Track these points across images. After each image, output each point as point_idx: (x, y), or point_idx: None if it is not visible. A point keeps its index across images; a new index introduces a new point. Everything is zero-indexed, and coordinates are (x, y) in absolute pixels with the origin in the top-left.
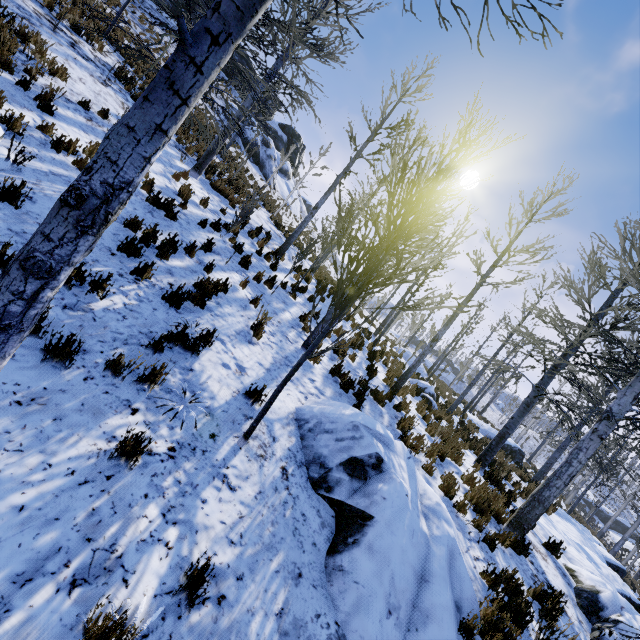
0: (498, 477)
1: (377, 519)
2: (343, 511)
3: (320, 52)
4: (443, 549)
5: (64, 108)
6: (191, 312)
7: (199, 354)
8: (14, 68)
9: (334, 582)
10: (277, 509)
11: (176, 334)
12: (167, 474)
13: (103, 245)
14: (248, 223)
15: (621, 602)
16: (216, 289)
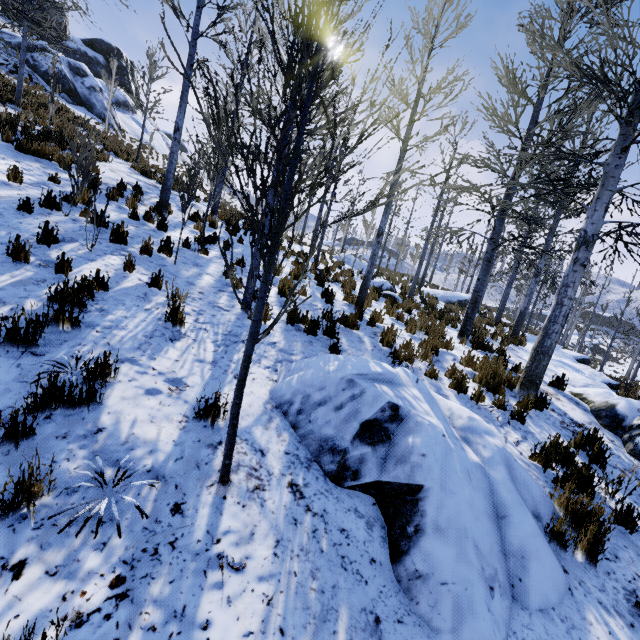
0: (483, 340)
1: (428, 486)
2: (383, 492)
3: None
4: (502, 469)
5: None
6: (61, 344)
7: (101, 400)
8: None
9: (418, 598)
10: (309, 549)
11: (43, 395)
12: (125, 633)
13: None
14: (101, 183)
15: (636, 405)
16: (88, 292)
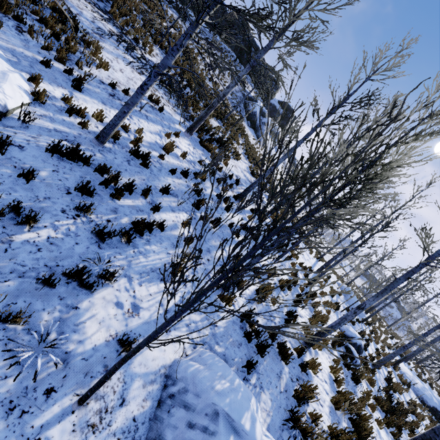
0: None
1: None
2: None
3: (298, 42)
4: None
5: (95, 87)
6: (114, 247)
7: (93, 291)
8: (69, 62)
9: None
10: None
11: (73, 272)
12: None
13: (64, 185)
14: (221, 171)
15: None
16: (151, 228)
